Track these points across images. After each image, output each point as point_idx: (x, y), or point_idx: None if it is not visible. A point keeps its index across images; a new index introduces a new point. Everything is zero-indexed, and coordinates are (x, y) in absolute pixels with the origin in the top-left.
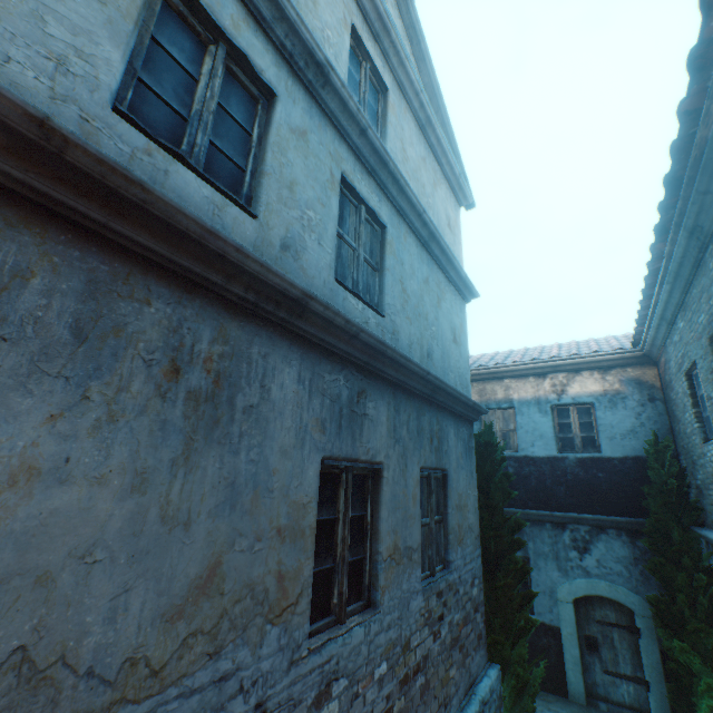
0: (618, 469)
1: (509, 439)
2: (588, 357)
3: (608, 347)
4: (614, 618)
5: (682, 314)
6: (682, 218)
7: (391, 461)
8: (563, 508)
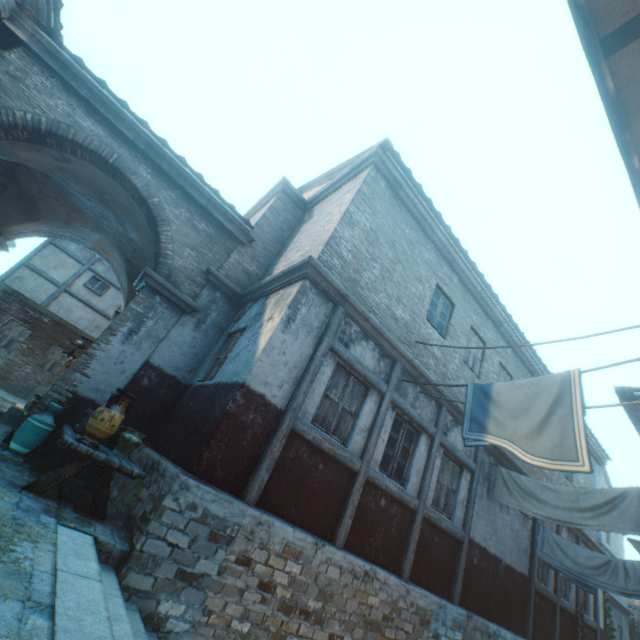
0: None
1: (639, 625)
2: None
3: None
4: None
5: None
6: None
7: (613, 620)
8: None
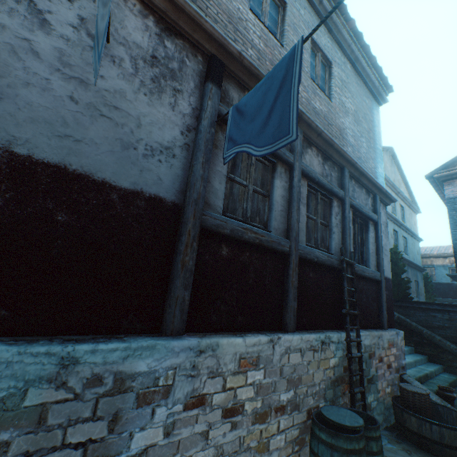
0: None
1: (432, 277)
2: None
3: None
4: None
5: None
6: None
7: (411, 278)
8: (451, 298)
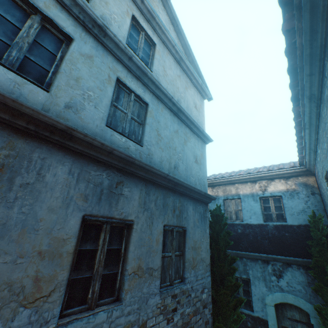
0: (296, 231)
1: (238, 214)
2: (277, 171)
3: (288, 166)
4: (298, 317)
5: (318, 145)
6: (303, 91)
7: (140, 220)
8: (267, 252)
